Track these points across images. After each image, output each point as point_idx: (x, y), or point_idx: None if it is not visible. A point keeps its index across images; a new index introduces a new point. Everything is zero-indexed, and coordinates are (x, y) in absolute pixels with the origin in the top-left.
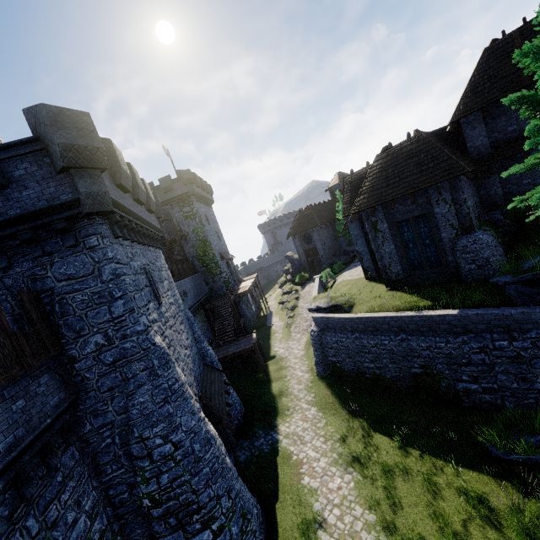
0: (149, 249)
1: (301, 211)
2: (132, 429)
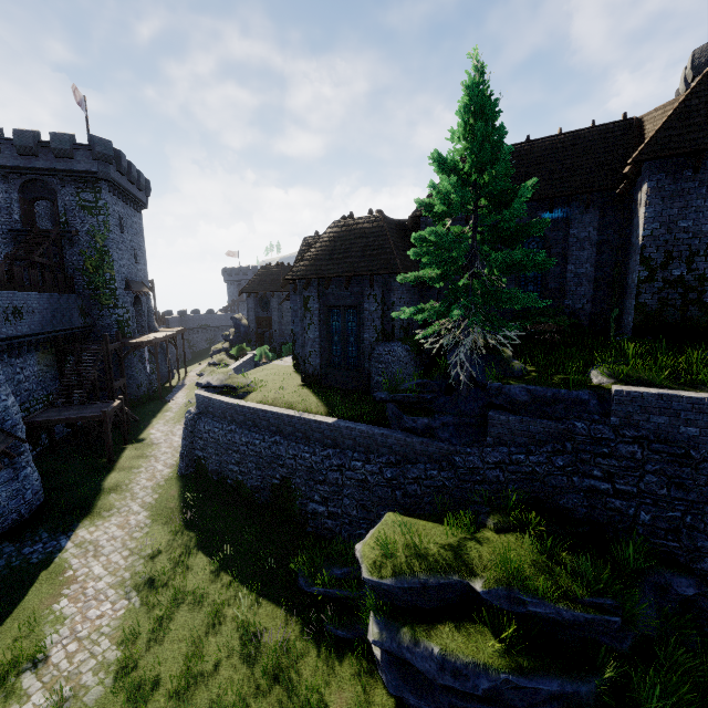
0: None
1: (268, 266)
2: None
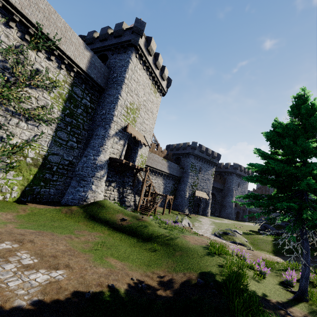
0: (243, 180)
1: None
2: (226, 196)
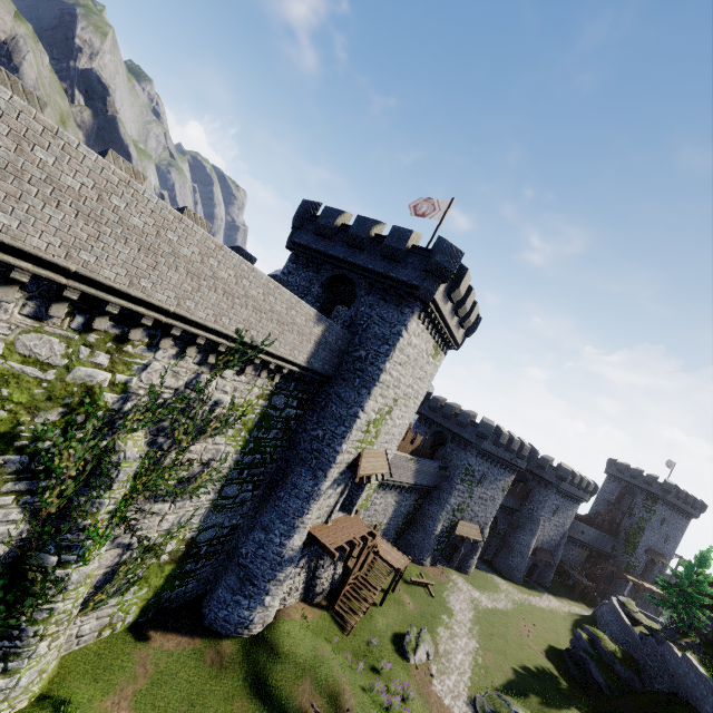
0: (569, 502)
1: None
2: (520, 527)
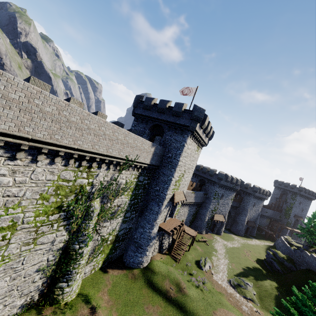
0: (259, 200)
1: None
2: (240, 213)
